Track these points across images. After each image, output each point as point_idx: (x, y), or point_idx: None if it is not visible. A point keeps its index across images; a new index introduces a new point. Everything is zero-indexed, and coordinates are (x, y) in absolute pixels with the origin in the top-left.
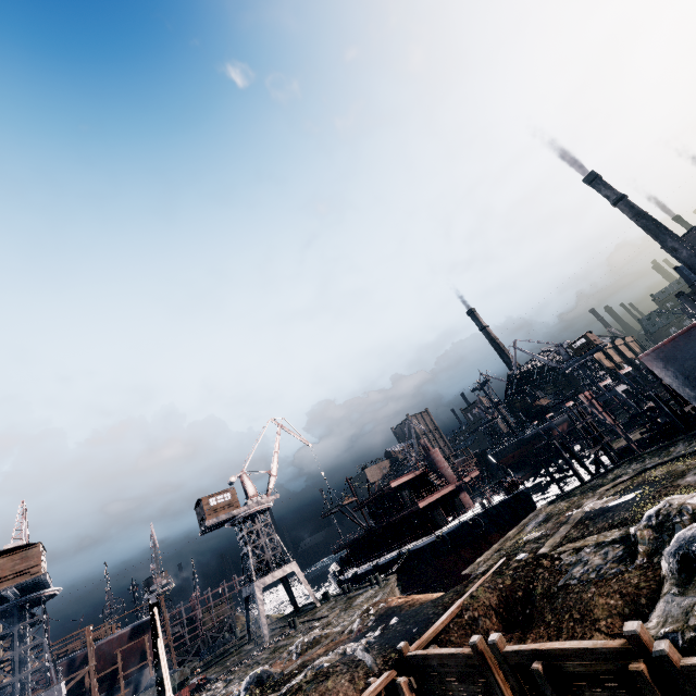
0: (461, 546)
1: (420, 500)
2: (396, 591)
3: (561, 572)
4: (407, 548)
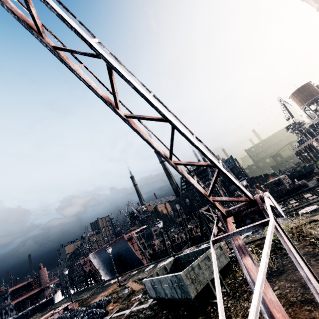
0: None
1: (13, 300)
2: None
3: None
4: None
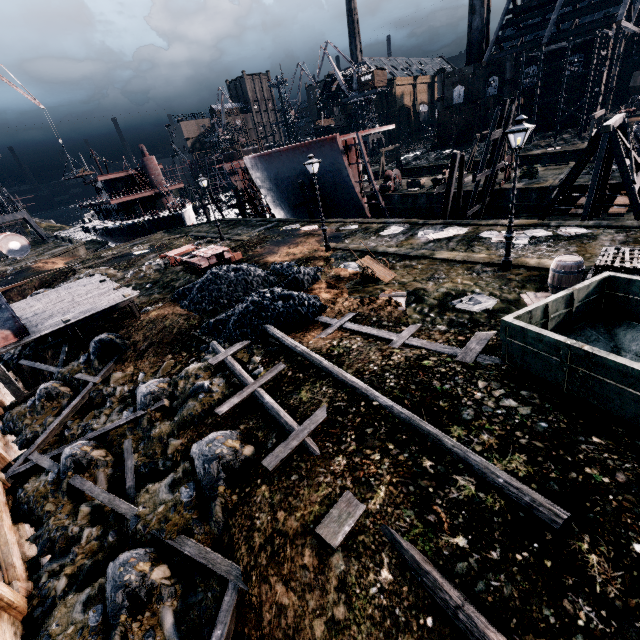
0: (137, 235)
1: (113, 199)
2: (81, 251)
3: (64, 281)
4: (108, 225)
